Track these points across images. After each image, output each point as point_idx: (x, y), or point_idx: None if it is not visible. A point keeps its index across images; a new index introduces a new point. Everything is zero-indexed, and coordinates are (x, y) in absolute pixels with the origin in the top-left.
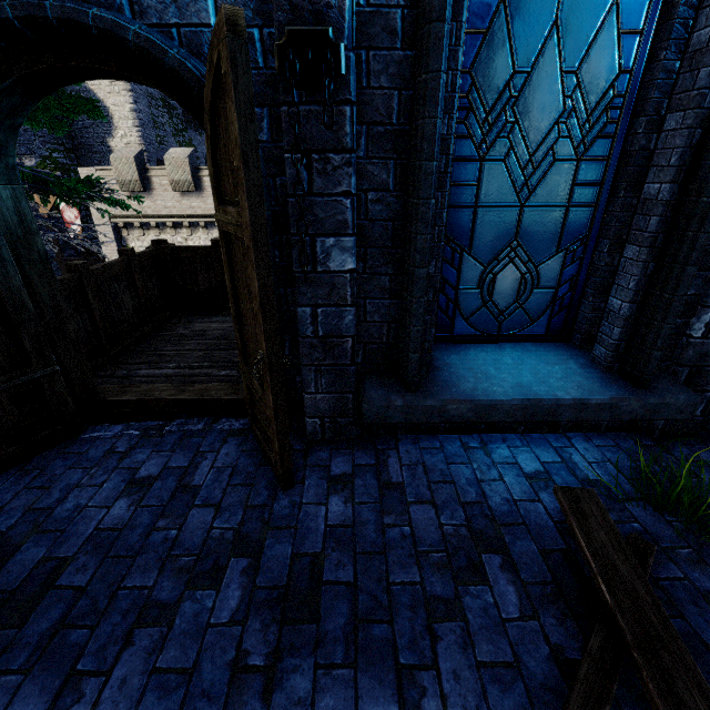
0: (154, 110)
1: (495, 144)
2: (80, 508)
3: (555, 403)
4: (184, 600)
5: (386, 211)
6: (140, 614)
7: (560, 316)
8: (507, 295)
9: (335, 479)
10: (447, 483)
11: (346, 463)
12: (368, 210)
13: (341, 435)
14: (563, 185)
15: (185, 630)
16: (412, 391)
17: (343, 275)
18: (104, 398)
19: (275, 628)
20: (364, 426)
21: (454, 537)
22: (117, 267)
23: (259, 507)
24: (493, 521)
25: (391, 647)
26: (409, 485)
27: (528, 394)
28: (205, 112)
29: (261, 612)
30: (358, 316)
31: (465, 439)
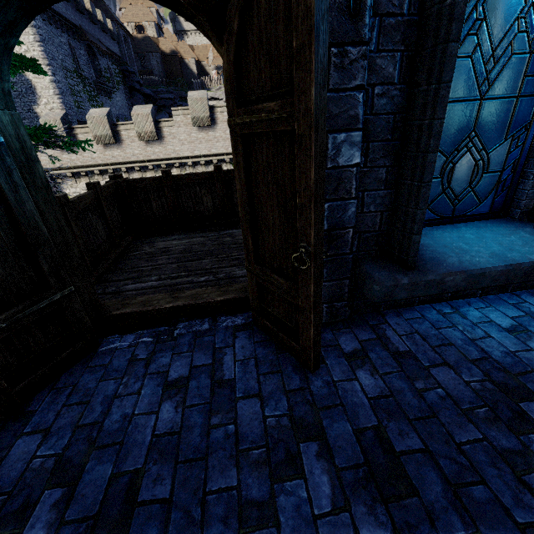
0: (70, 80)
1: (464, 42)
2: (128, 418)
3: (532, 265)
4: (277, 495)
5: (389, 104)
6: (240, 517)
7: (502, 196)
8: (462, 181)
9: (351, 356)
10: (447, 345)
11: (352, 340)
12: (374, 104)
13: (336, 317)
14: (516, 78)
15: (295, 527)
16: (411, 269)
17: (350, 169)
18: (108, 313)
19: (381, 508)
20: (353, 307)
21: (485, 392)
22: (88, 199)
23: (298, 391)
24: (507, 373)
25: (500, 508)
26: (417, 352)
27: (507, 260)
28: (232, 5)
29: (358, 494)
30: (356, 208)
31: (437, 307)
